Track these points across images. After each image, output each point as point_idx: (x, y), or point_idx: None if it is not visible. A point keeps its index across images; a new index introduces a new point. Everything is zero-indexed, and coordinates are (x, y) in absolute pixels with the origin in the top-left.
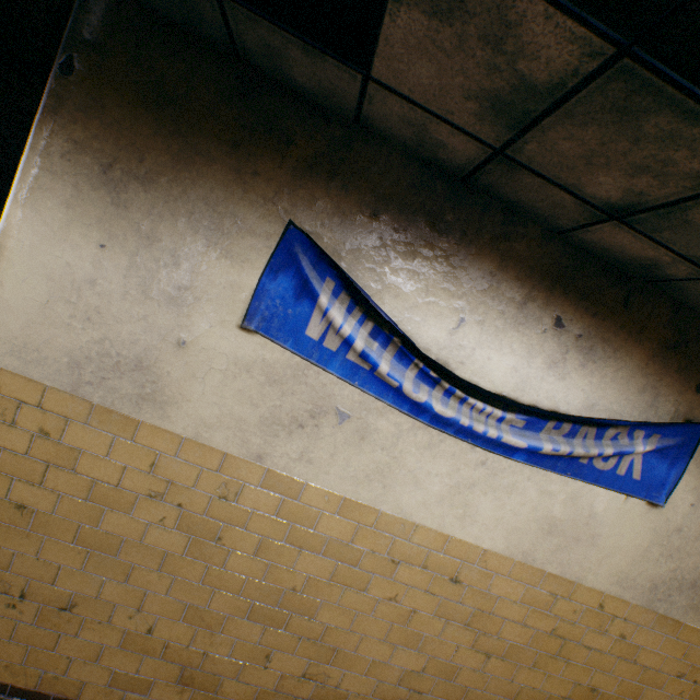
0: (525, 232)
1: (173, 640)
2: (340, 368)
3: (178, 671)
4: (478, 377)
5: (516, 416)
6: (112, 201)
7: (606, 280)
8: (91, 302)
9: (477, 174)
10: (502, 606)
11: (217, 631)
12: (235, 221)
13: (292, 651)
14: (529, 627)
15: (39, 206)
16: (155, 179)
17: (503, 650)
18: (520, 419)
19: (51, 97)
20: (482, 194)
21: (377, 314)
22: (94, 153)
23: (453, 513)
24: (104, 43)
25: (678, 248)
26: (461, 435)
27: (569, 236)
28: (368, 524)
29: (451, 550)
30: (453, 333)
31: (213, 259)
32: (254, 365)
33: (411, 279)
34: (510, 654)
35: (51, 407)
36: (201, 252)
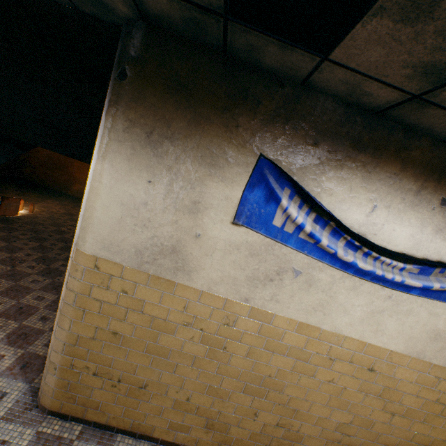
0: (419, 143)
1: (201, 404)
2: (295, 243)
3: (205, 421)
4: (386, 243)
5: (413, 266)
6: (153, 154)
7: None
8: (145, 215)
9: (390, 109)
10: (402, 385)
11: (225, 399)
12: (226, 158)
13: (270, 411)
14: (421, 397)
15: (113, 162)
16: (177, 138)
17: (403, 411)
18: (415, 268)
19: (114, 95)
20: (389, 120)
21: (319, 208)
22: (141, 126)
23: (369, 329)
24: (143, 56)
25: None
26: (374, 280)
27: None
28: (314, 337)
29: (368, 351)
30: (368, 215)
31: (214, 183)
32: (241, 245)
33: (340, 183)
34: (407, 414)
35: (127, 277)
36: (207, 179)
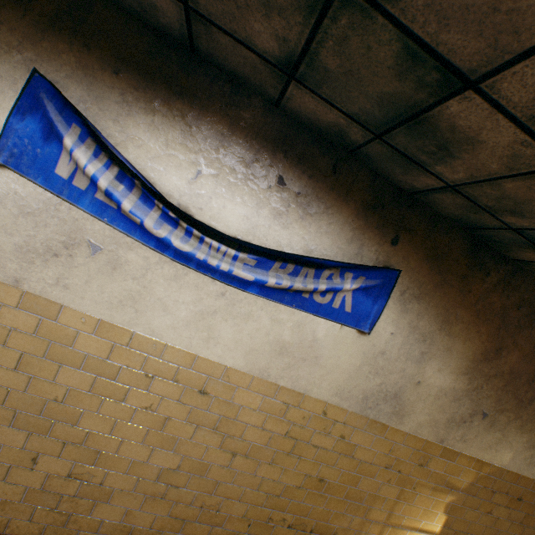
0: (250, 103)
1: None
2: (90, 205)
3: None
4: (215, 222)
5: (249, 256)
6: None
7: (318, 149)
8: None
9: (194, 40)
10: (244, 413)
11: None
12: None
13: (58, 454)
14: (268, 430)
15: None
16: None
17: (247, 450)
18: (251, 258)
19: None
20: (212, 66)
21: (119, 159)
22: None
23: (199, 336)
24: None
25: (341, 106)
26: (202, 270)
27: (284, 108)
28: (123, 343)
29: (198, 367)
30: (192, 182)
31: None
32: (7, 198)
33: (153, 133)
34: (253, 453)
35: None
36: None
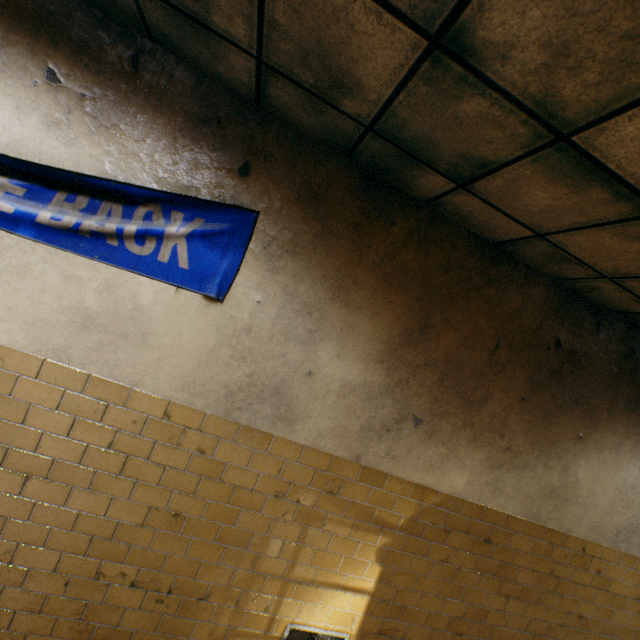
0: None
1: None
2: None
3: None
4: None
5: (11, 181)
6: None
7: (106, 35)
8: None
9: None
10: (37, 415)
11: None
12: None
13: None
14: (79, 441)
15: None
16: None
17: (48, 470)
18: (16, 185)
19: None
20: None
21: None
22: None
23: None
24: None
25: None
26: None
27: None
28: None
29: None
30: None
31: None
32: None
33: None
34: (59, 475)
35: None
36: None
